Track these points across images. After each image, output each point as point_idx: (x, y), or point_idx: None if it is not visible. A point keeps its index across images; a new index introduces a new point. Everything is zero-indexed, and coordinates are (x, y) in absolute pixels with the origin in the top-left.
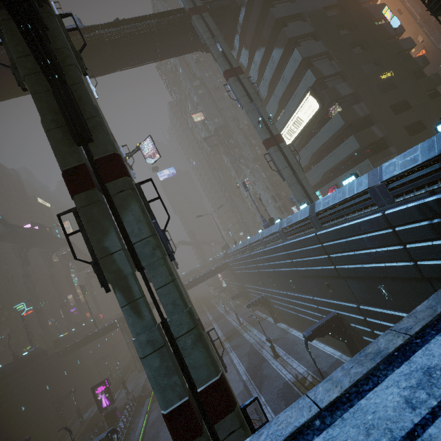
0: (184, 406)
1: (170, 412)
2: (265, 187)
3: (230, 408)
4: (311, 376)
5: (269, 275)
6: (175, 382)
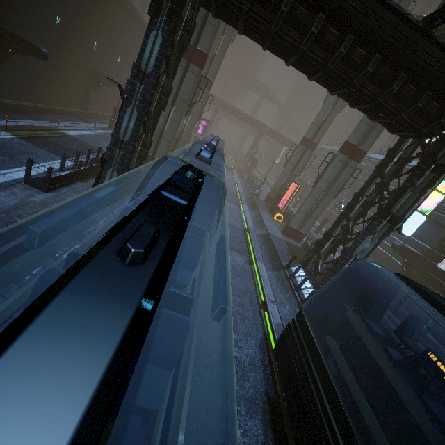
0: (354, 146)
1: (351, 143)
2: (392, 138)
3: (359, 162)
4: None
5: None
6: (360, 138)
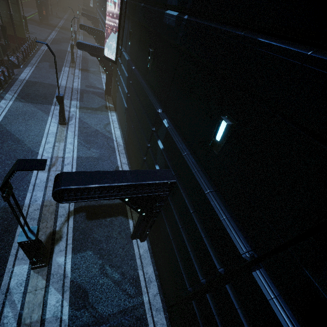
0: None
1: None
2: None
3: None
4: (80, 55)
5: (102, 0)
6: None
